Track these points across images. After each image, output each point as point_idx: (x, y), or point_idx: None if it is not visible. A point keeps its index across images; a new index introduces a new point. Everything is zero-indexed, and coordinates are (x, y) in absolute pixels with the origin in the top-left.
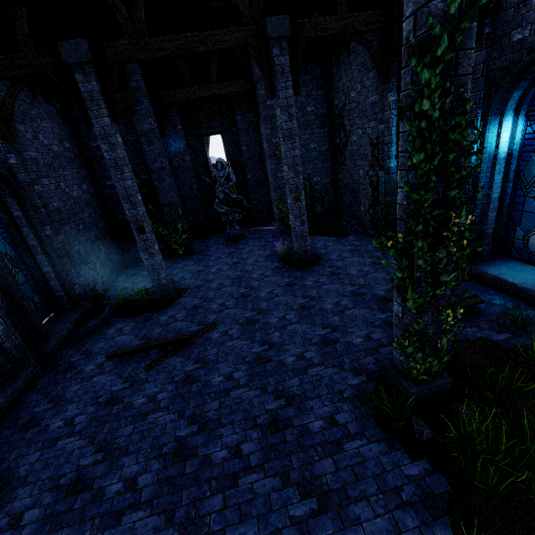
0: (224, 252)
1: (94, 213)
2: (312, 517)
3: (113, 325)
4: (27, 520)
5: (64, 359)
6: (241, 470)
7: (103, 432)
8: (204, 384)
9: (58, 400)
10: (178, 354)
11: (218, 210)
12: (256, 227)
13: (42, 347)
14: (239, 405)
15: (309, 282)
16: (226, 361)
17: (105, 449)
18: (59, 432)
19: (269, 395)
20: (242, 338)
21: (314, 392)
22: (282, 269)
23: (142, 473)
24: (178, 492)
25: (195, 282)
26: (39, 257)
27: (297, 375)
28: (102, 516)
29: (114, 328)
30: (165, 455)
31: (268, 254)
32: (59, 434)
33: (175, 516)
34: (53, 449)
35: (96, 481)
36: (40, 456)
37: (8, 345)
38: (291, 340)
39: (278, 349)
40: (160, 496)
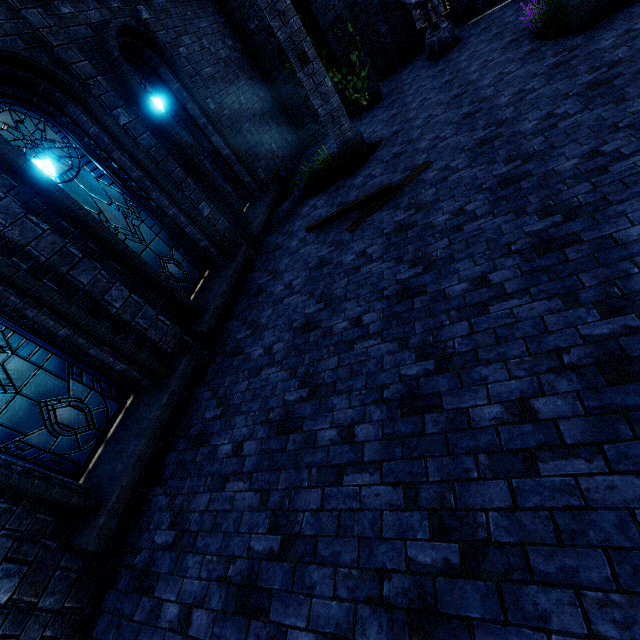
0: (427, 77)
1: (250, 79)
2: (627, 334)
3: (305, 204)
4: (276, 350)
5: (271, 243)
6: (491, 298)
7: (319, 288)
8: (423, 228)
9: (274, 273)
10: (383, 209)
11: (408, 2)
12: (478, 16)
13: (247, 230)
14: (479, 237)
15: (606, 41)
16: (450, 197)
17: (325, 300)
18: (282, 294)
19: (530, 216)
20: (472, 165)
21: (626, 192)
22: (541, 49)
23: (365, 313)
24: (409, 324)
25: (390, 129)
26: (214, 138)
27: (584, 180)
28: (335, 345)
29: (308, 207)
30: (387, 296)
31: (508, 41)
32: (283, 295)
33: (409, 342)
34: (281, 305)
35: (323, 323)
36: (273, 311)
37: (220, 228)
38: (568, 139)
39: (542, 159)
40: (388, 329)
